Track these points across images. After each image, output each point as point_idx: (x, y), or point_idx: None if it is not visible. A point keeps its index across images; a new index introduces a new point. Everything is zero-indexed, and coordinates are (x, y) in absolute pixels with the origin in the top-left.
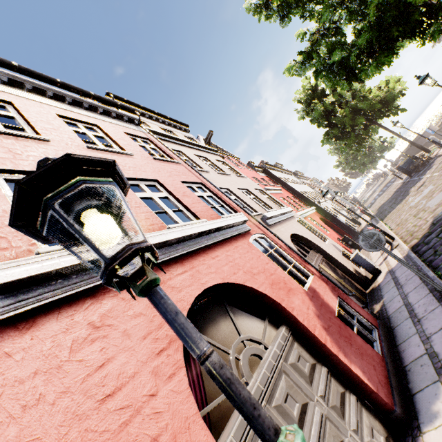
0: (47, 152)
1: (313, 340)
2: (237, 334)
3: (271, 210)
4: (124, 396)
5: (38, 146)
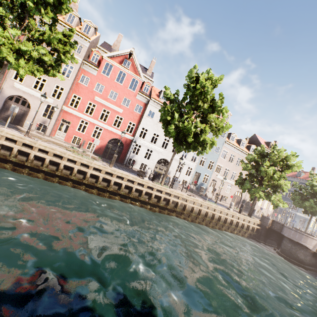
0: None
1: None
2: None
3: (34, 89)
4: None
5: None
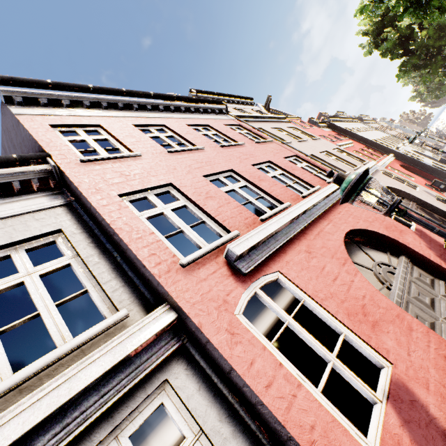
0: (209, 157)
1: (429, 264)
2: (371, 261)
3: (356, 167)
4: (340, 280)
5: (202, 154)
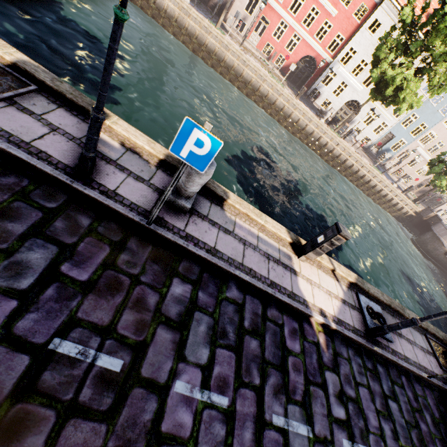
0: None
1: None
2: None
3: None
4: None
5: None
